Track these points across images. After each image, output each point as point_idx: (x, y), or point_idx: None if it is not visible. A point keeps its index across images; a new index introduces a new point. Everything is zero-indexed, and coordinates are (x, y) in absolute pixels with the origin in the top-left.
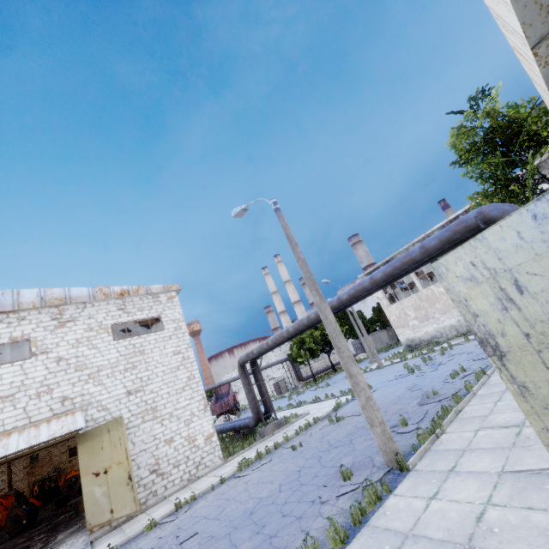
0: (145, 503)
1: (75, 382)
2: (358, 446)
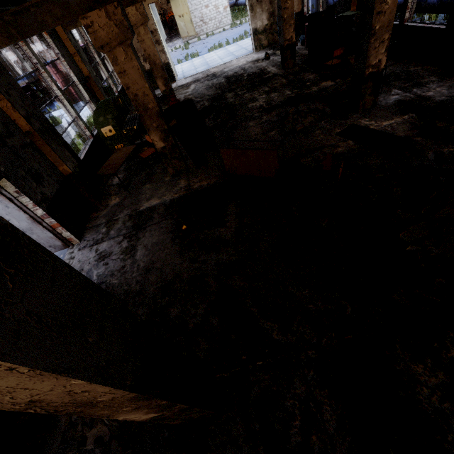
0: (199, 34)
1: None
2: None
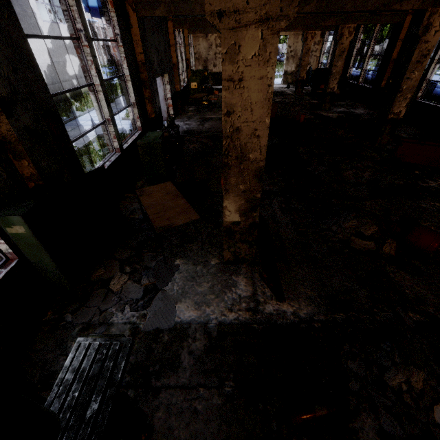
0: None
1: None
2: None
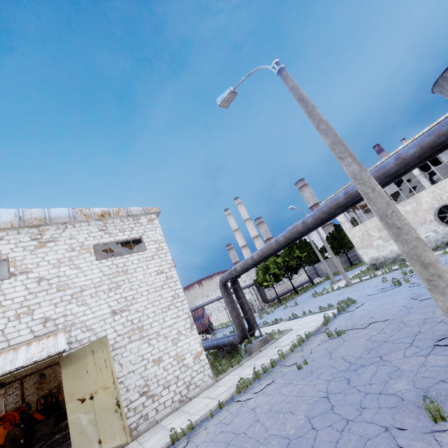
0: (136, 429)
1: (57, 302)
2: (401, 365)
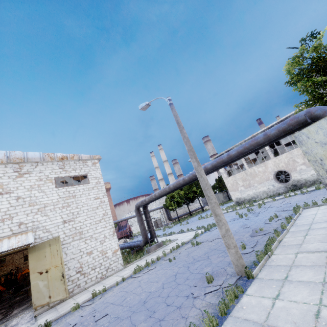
0: (72, 292)
1: (29, 213)
2: (213, 260)
